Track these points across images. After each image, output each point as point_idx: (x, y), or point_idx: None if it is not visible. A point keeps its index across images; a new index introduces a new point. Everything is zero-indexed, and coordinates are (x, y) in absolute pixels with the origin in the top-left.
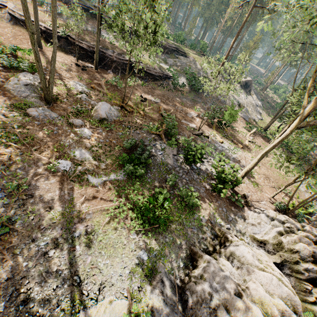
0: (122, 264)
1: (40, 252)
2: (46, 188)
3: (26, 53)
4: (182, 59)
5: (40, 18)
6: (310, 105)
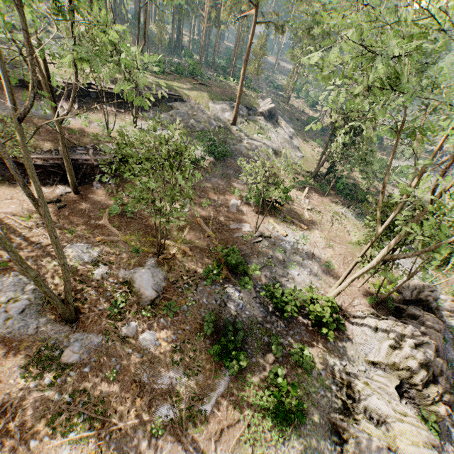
0: None
1: None
2: None
3: None
4: (179, 107)
5: None
6: (390, 243)
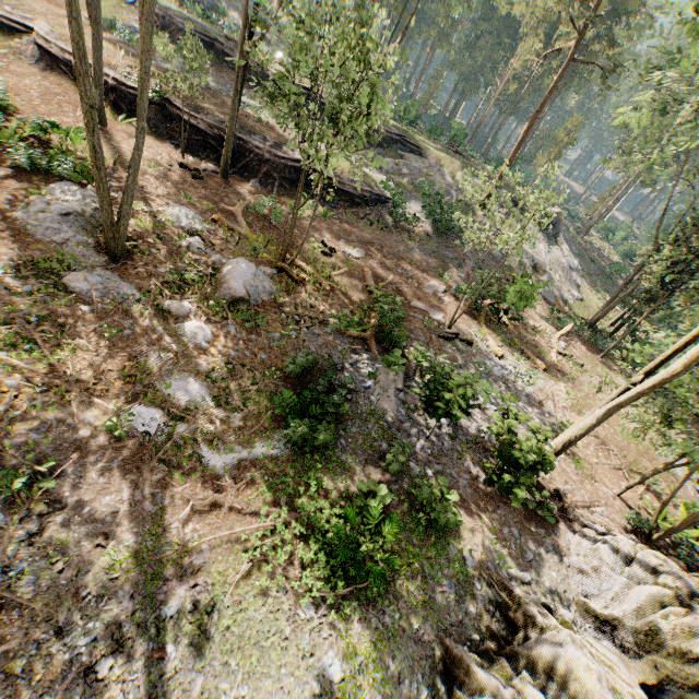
0: (280, 695)
1: (76, 666)
2: (100, 483)
3: (68, 136)
4: (412, 160)
5: (107, 57)
6: None
